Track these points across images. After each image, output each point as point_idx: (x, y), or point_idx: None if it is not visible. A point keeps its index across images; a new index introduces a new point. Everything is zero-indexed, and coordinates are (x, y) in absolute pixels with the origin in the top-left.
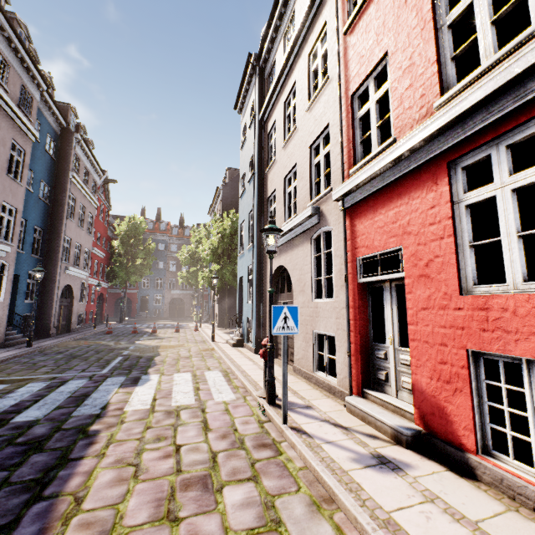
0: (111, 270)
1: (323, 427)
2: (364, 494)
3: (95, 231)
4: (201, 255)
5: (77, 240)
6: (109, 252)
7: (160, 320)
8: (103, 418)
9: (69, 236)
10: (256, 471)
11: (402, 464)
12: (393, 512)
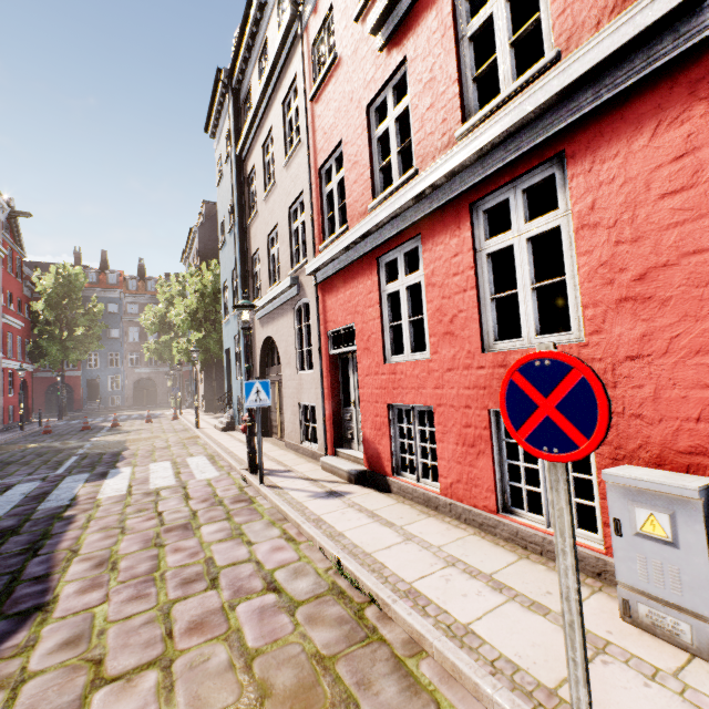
0: (36, 346)
1: (296, 482)
2: (308, 510)
3: (4, 290)
4: (175, 321)
5: None
6: (28, 320)
7: (122, 411)
8: (75, 506)
9: None
10: (230, 515)
11: (346, 493)
12: (322, 515)
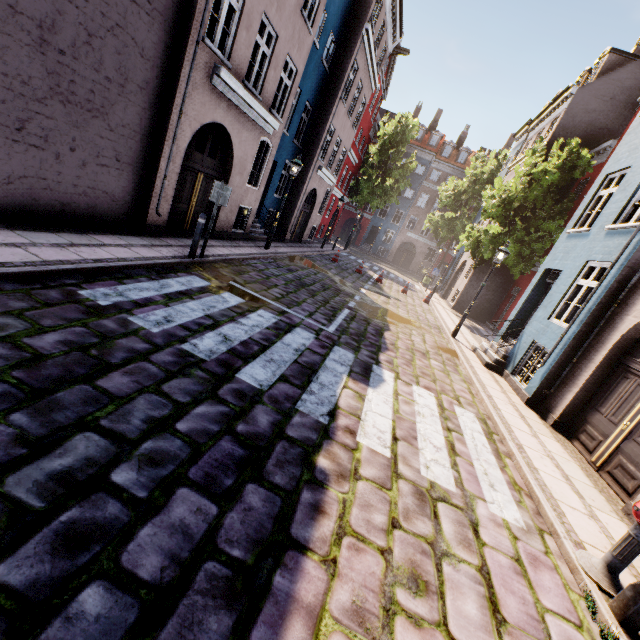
0: (356, 183)
1: None
2: None
3: (359, 125)
4: (484, 203)
5: (339, 133)
6: (361, 159)
7: (382, 263)
8: (331, 442)
9: (334, 126)
10: None
11: None
12: None
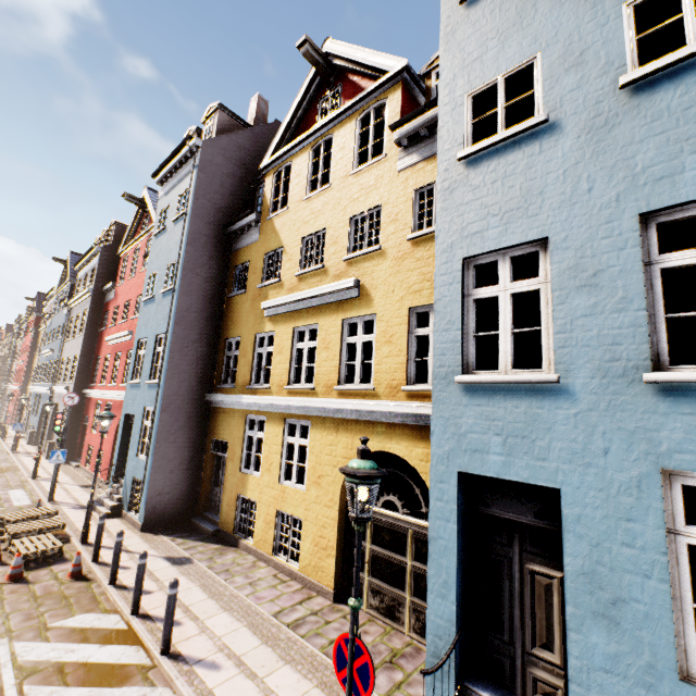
0: None
1: None
2: None
3: None
4: None
5: None
6: None
7: None
8: None
9: None
10: None
11: None
12: None
